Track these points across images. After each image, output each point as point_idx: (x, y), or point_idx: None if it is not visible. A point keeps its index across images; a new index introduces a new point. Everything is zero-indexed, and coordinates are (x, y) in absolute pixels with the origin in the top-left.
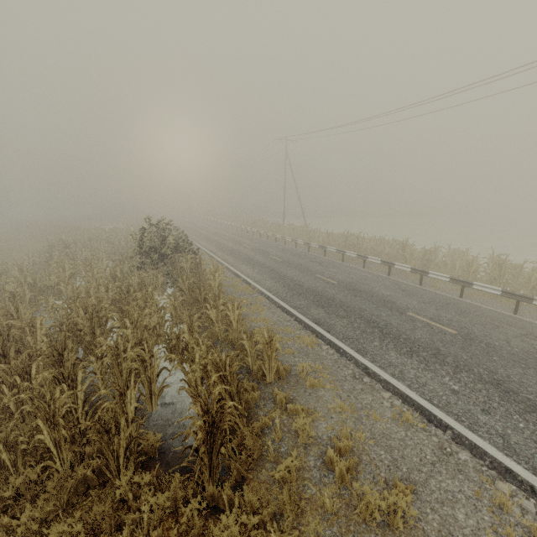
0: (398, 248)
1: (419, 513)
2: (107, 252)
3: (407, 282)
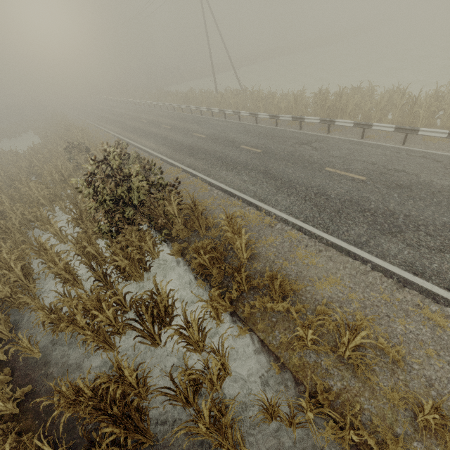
0: (408, 103)
1: None
2: (46, 198)
3: (439, 152)
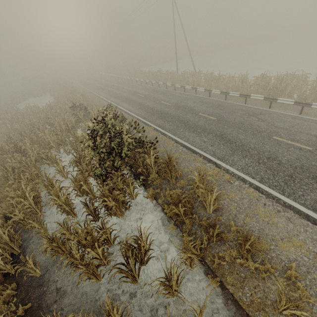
0: None
1: None
2: (55, 142)
3: None
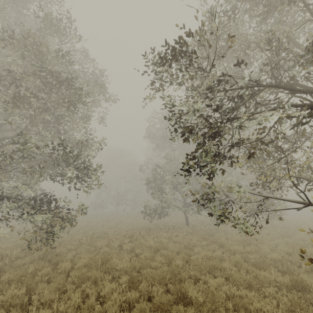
0: None
1: None
2: None
3: None
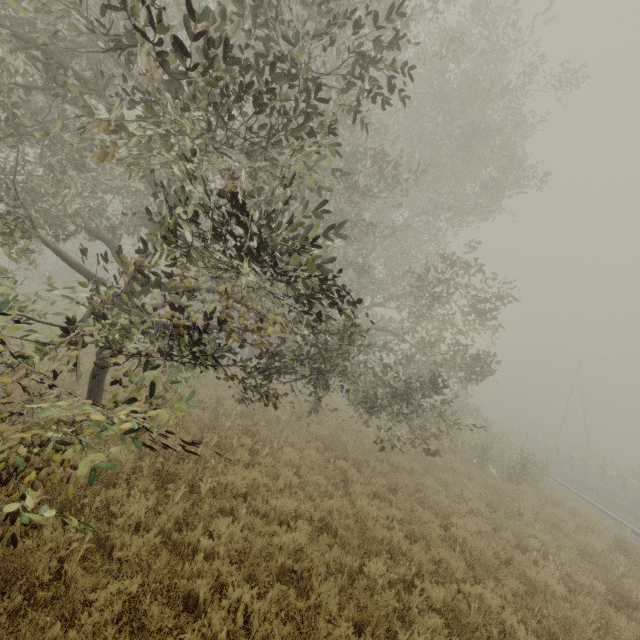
0: None
1: (608, 532)
2: None
3: None
